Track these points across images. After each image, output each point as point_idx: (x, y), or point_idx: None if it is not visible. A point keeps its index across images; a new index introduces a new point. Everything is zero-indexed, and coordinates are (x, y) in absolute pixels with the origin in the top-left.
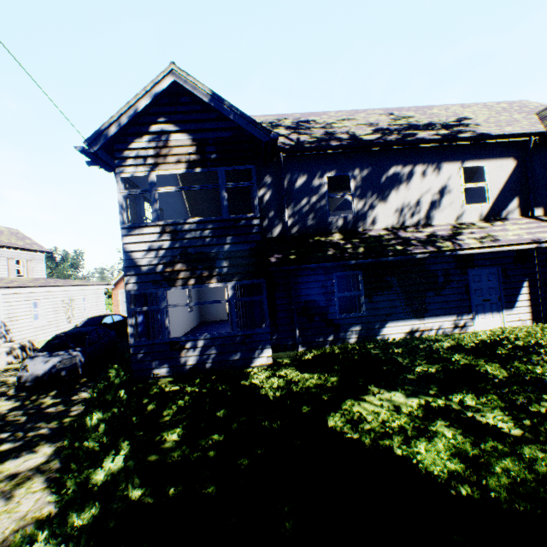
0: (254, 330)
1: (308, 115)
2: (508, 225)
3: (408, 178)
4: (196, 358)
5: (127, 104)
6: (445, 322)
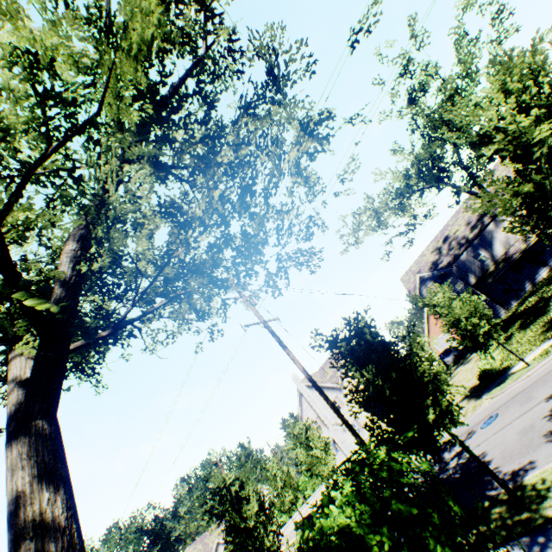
0: (492, 309)
1: (442, 231)
2: None
3: (494, 235)
4: None
5: (415, 289)
6: None
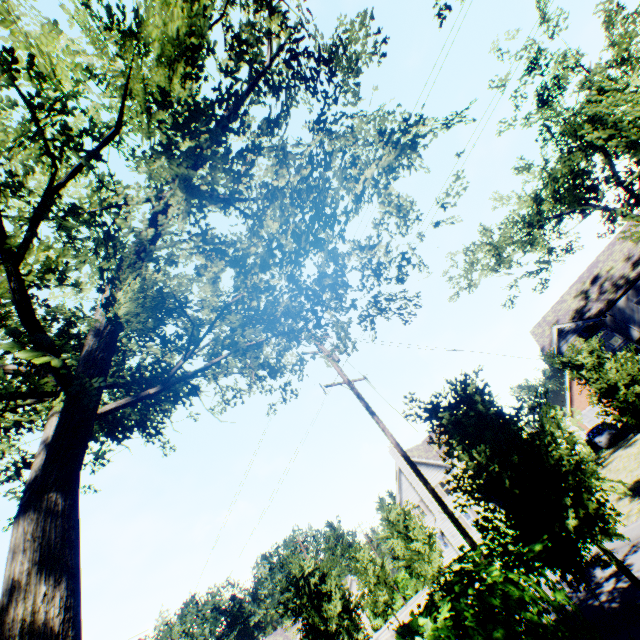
0: None
1: (590, 270)
2: None
3: None
4: None
5: (551, 345)
6: None
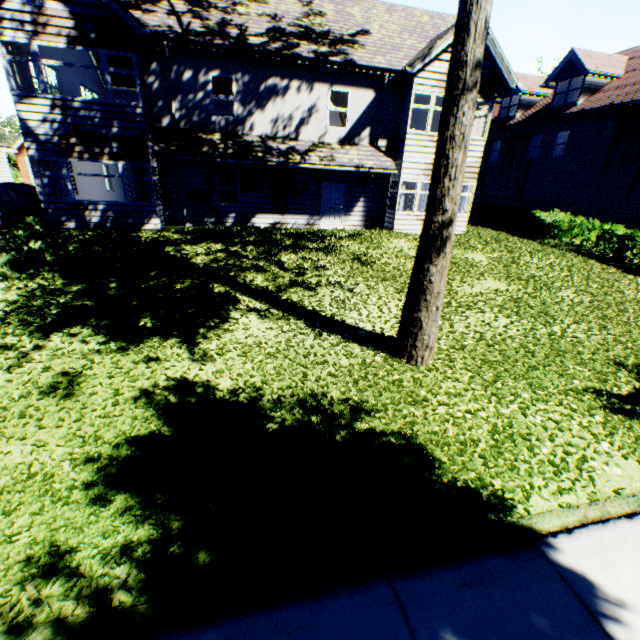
0: (144, 203)
1: None
2: (353, 150)
3: (285, 92)
4: (98, 218)
5: None
6: (300, 220)
